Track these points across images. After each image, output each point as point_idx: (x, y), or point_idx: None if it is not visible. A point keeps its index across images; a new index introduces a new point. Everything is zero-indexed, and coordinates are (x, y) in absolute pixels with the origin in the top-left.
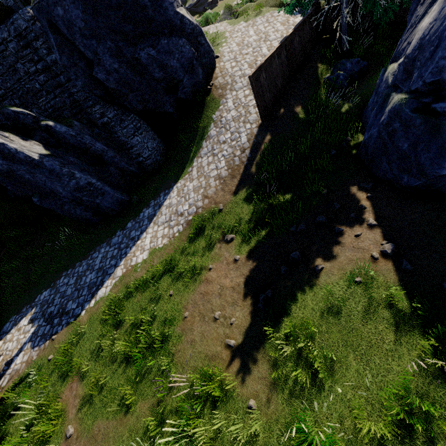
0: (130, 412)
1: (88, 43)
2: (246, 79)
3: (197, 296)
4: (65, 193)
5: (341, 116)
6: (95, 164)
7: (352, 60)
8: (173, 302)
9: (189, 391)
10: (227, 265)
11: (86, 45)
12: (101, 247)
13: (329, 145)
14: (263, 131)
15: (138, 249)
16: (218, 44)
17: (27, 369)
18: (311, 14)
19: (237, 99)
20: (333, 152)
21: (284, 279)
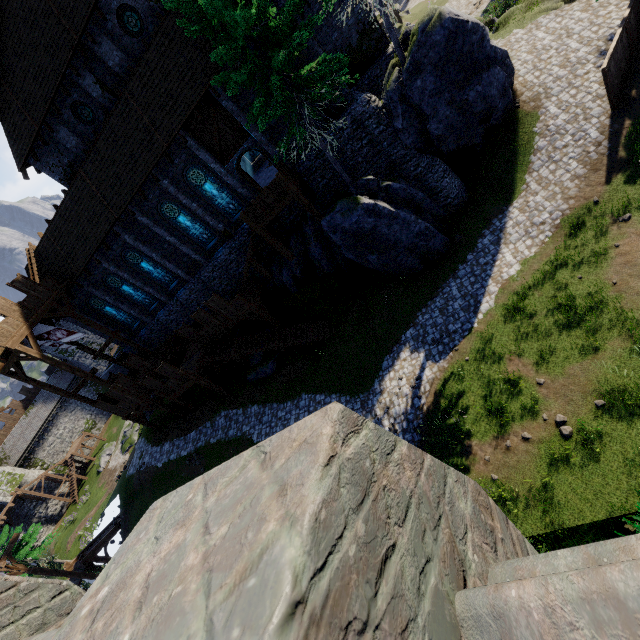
0: (601, 351)
1: (432, 101)
2: (564, 81)
3: (617, 267)
4: (405, 242)
5: None
6: (415, 214)
7: None
8: (588, 281)
9: None
10: (639, 237)
11: (429, 104)
12: (448, 283)
13: None
14: (618, 118)
15: (502, 267)
16: None
17: (445, 373)
18: None
19: (561, 103)
20: None
21: None
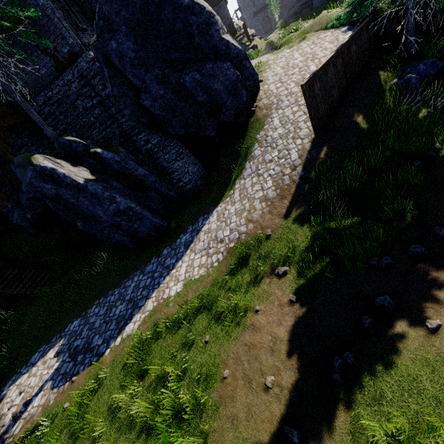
0: None
1: (137, 72)
2: (293, 97)
3: (240, 348)
4: (105, 217)
5: (419, 122)
6: (137, 189)
7: (425, 61)
8: (209, 353)
9: None
10: (280, 308)
11: (135, 74)
12: (135, 275)
13: (410, 156)
14: (318, 145)
15: (172, 280)
16: (261, 71)
17: (41, 416)
18: (369, 21)
19: (284, 116)
20: (417, 163)
21: (371, 336)
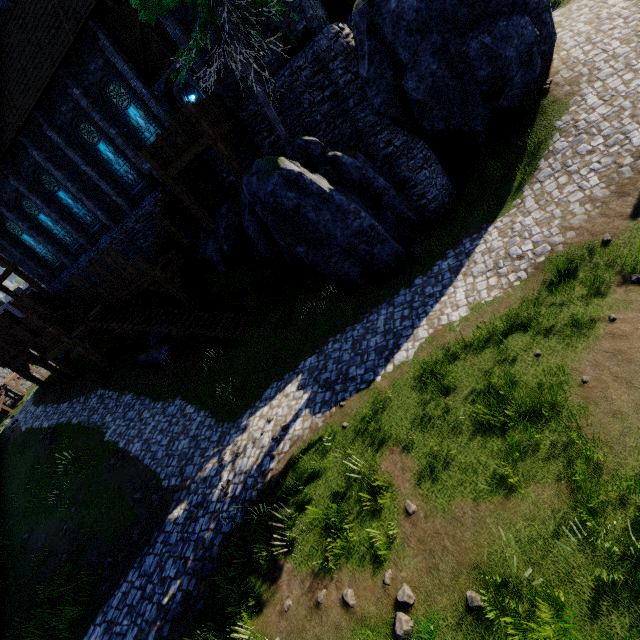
0: (517, 496)
1: (411, 41)
2: (621, 61)
3: (598, 355)
4: (341, 239)
5: None
6: (371, 208)
7: None
8: (546, 364)
9: (639, 479)
10: None
11: (407, 44)
12: (379, 309)
13: None
14: None
15: (446, 306)
16: None
17: (314, 436)
18: None
19: (606, 90)
20: None
21: None
